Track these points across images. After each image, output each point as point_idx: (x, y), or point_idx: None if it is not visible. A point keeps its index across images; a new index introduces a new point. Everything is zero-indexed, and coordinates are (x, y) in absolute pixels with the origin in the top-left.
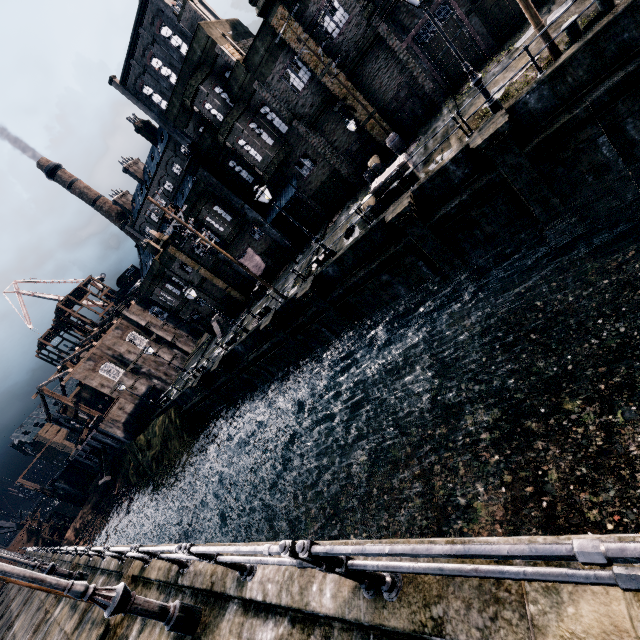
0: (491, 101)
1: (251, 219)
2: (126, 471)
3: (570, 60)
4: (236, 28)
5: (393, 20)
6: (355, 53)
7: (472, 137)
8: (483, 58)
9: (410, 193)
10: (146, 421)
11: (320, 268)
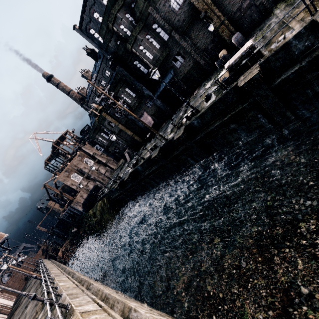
0: None
1: (146, 95)
2: (84, 226)
3: None
4: None
5: None
6: None
7: (317, 13)
8: None
9: (258, 65)
10: (93, 203)
11: (188, 121)
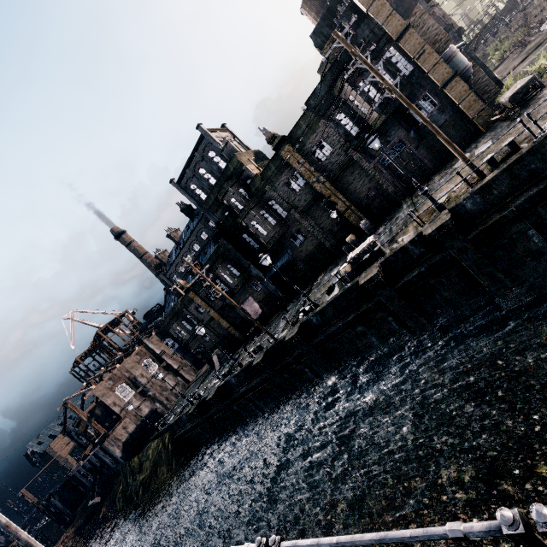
0: (436, 204)
1: (254, 275)
2: (114, 494)
3: (493, 180)
4: (257, 155)
5: (363, 151)
6: (337, 170)
7: (424, 227)
8: (431, 173)
9: (378, 264)
10: (142, 443)
11: (306, 317)
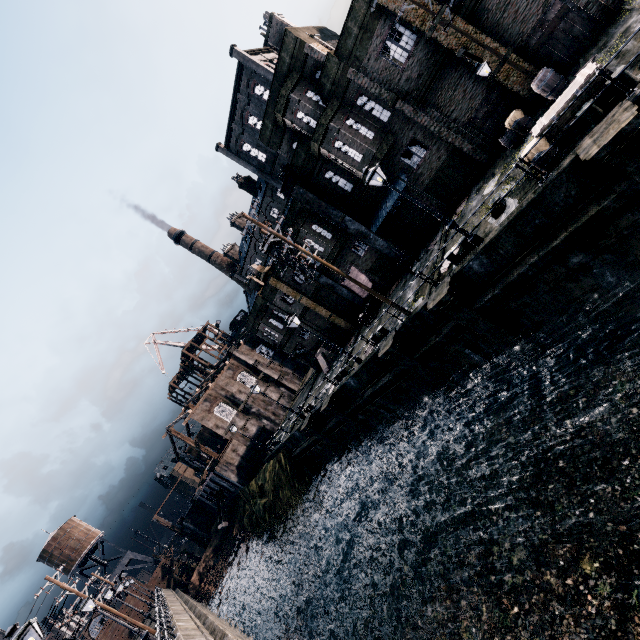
0: None
1: (353, 232)
2: (241, 517)
3: None
4: (323, 32)
5: None
6: None
7: None
8: None
9: (629, 102)
10: (257, 464)
11: (457, 265)
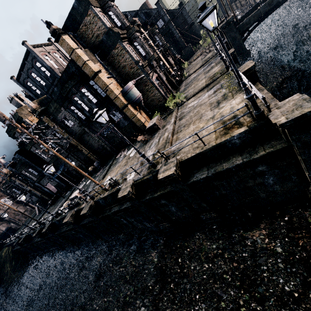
0: (89, 197)
1: (47, 175)
2: None
3: (107, 196)
4: (42, 102)
5: (91, 128)
6: (78, 134)
7: (86, 205)
8: (127, 144)
9: (72, 212)
10: (1, 246)
11: (54, 219)
